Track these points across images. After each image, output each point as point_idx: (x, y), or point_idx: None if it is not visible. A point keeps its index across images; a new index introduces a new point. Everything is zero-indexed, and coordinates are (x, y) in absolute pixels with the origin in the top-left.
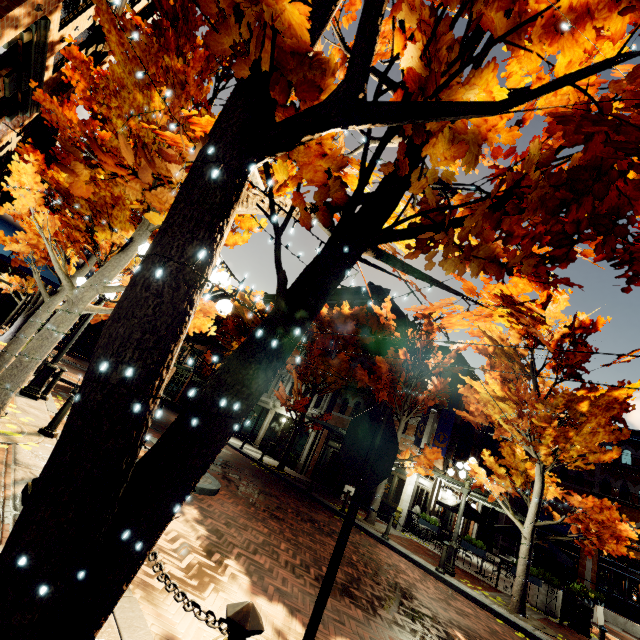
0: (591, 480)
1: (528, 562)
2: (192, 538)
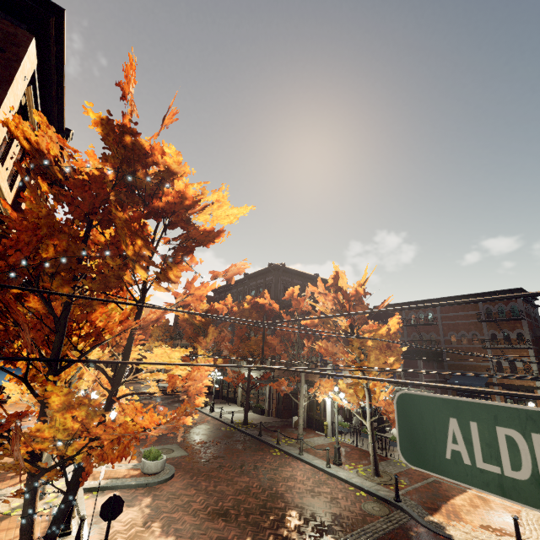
0: (483, 338)
1: (373, 444)
2: (139, 518)
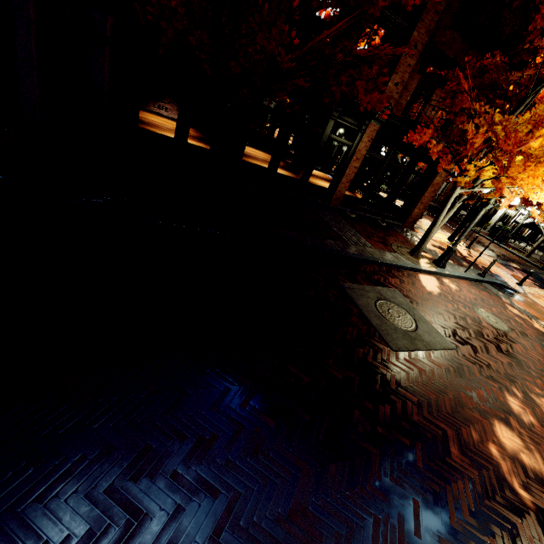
0: None
1: (539, 243)
2: None
